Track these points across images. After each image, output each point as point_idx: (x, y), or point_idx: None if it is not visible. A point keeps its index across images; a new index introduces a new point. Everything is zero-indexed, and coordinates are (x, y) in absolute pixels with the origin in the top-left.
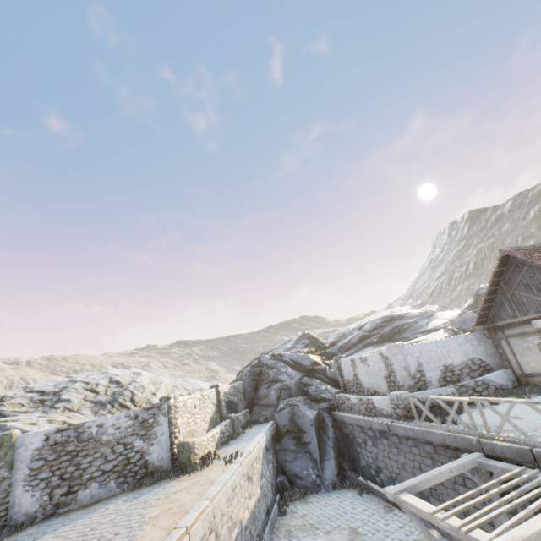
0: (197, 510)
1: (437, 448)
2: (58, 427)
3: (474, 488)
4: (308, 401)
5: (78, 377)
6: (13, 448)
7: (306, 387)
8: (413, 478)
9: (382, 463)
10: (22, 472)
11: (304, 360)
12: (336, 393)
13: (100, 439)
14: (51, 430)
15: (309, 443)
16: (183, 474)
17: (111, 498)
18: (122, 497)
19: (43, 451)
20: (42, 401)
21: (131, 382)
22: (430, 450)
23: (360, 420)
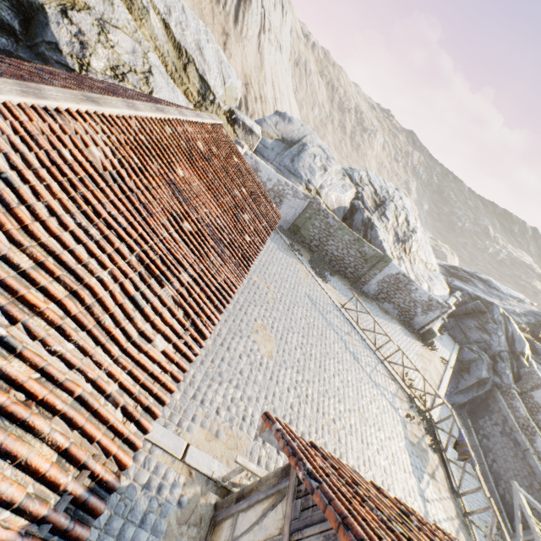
0: (443, 392)
1: (540, 491)
2: (405, 273)
3: (534, 516)
4: (490, 365)
5: (389, 189)
6: (387, 266)
7: (498, 358)
8: (529, 496)
9: (493, 441)
10: (380, 277)
11: (519, 344)
12: (513, 389)
13: (410, 293)
14: (402, 272)
15: (464, 380)
16: (420, 340)
17: (393, 317)
18: (398, 325)
19: (392, 277)
20: (375, 202)
21: (413, 230)
22: (534, 485)
23: (511, 420)
